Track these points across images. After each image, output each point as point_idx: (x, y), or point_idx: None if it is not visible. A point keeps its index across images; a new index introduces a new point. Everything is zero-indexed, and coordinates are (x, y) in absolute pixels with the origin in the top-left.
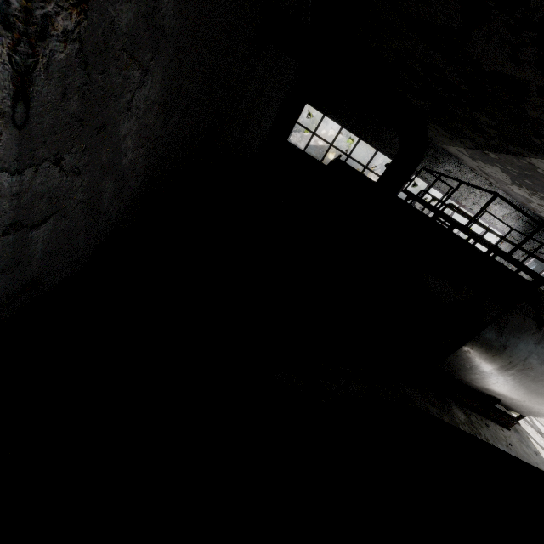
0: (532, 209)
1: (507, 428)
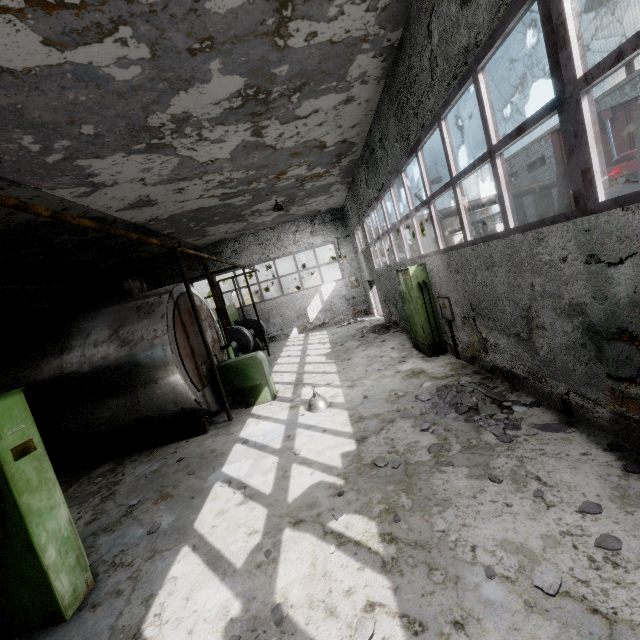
0: (316, 212)
1: (201, 434)
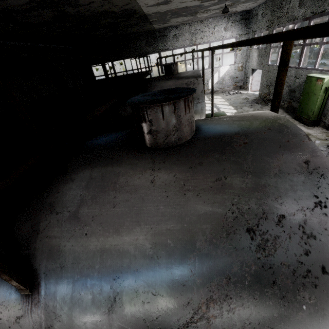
0: (233, 12)
1: None
